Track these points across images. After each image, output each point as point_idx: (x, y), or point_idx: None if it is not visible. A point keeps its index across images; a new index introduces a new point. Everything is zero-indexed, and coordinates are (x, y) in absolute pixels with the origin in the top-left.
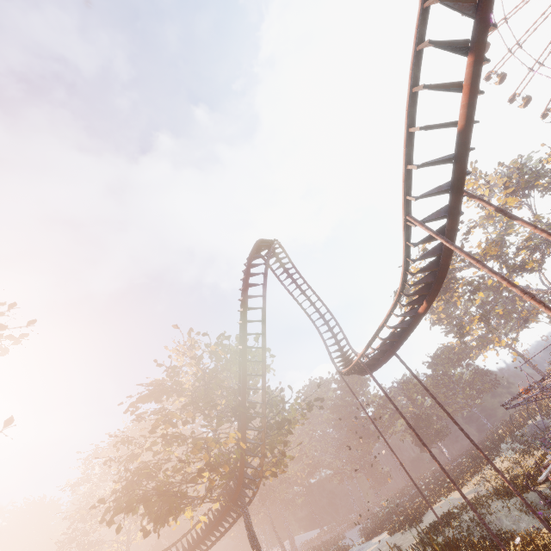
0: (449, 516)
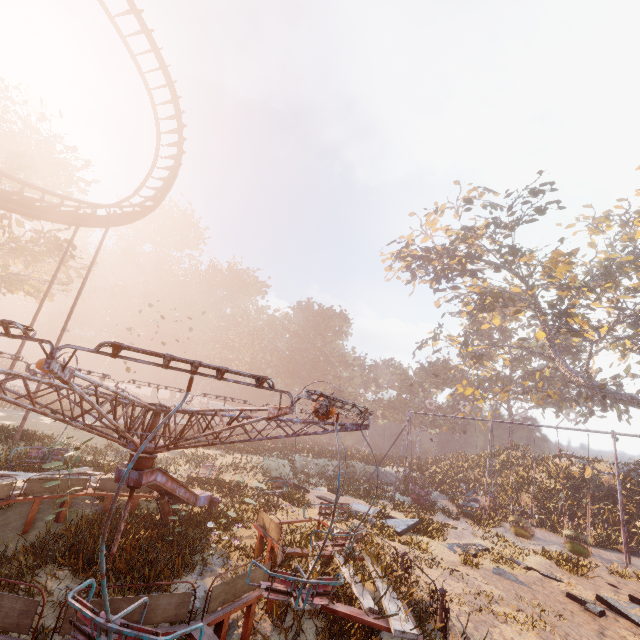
0: (12, 434)
